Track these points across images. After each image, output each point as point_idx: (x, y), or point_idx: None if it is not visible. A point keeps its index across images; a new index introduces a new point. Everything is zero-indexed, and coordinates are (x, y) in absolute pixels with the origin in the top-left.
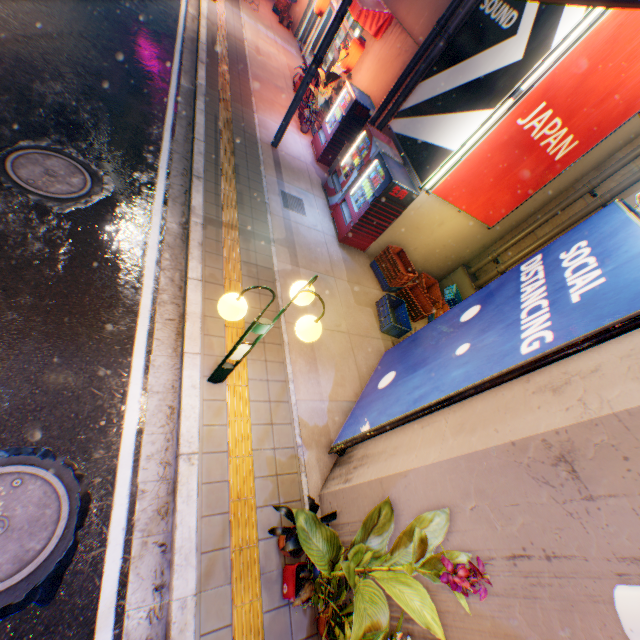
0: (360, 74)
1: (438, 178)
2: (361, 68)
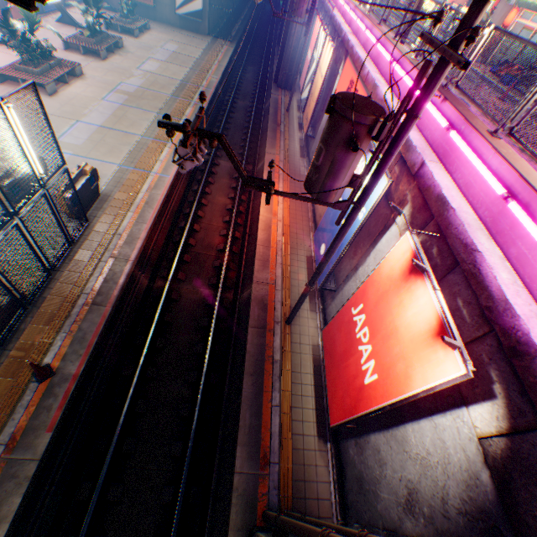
0: (456, 4)
1: (489, 8)
2: (456, 2)
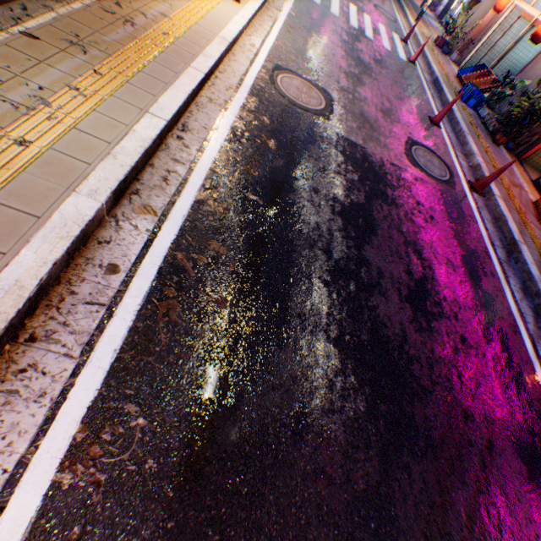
0: None
1: None
2: None
